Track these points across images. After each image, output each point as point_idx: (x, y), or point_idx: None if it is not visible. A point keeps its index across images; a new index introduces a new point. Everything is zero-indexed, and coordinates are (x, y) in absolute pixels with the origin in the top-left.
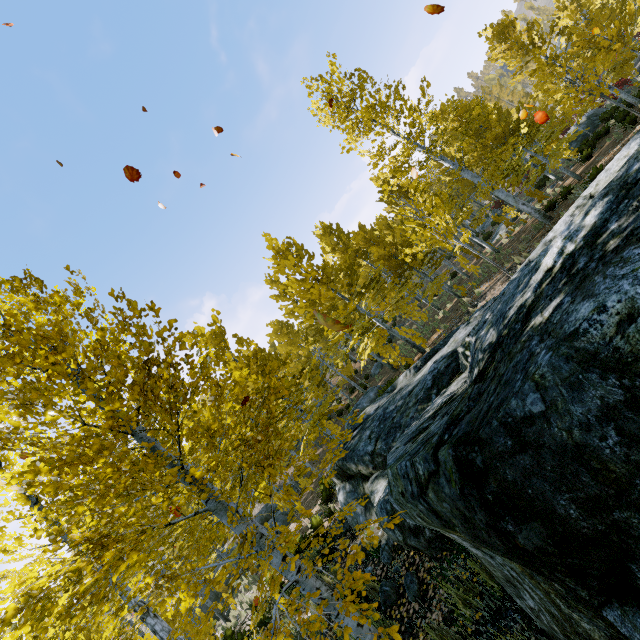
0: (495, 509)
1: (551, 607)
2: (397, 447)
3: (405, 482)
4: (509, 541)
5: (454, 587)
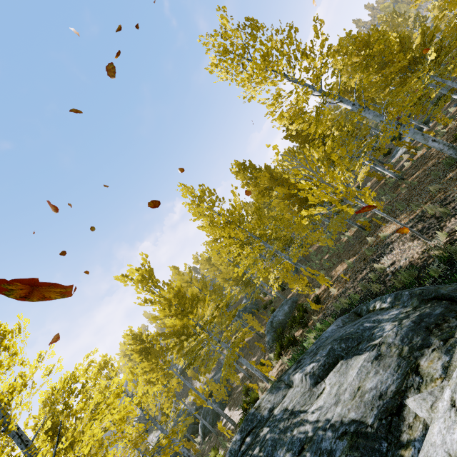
0: None
1: None
2: None
3: None
4: None
5: None
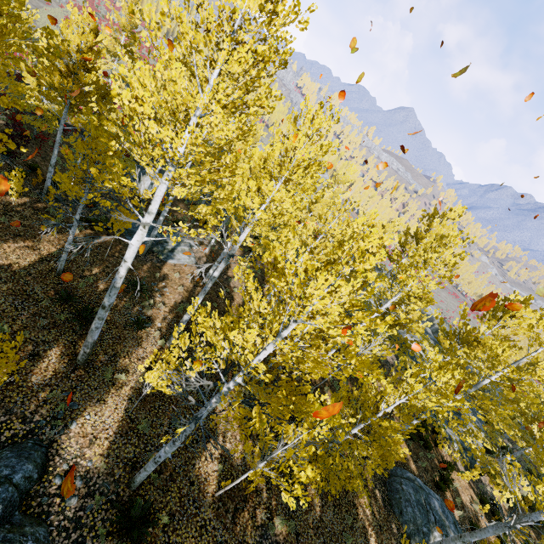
0: None
1: None
2: None
3: None
4: None
5: None
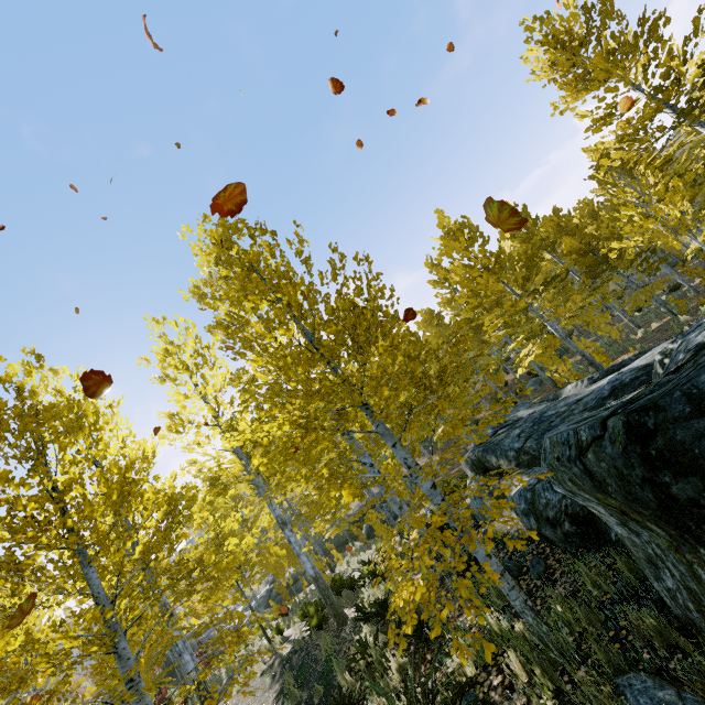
0: (655, 463)
1: (691, 582)
2: (558, 429)
3: (563, 448)
4: (662, 492)
5: (586, 568)
